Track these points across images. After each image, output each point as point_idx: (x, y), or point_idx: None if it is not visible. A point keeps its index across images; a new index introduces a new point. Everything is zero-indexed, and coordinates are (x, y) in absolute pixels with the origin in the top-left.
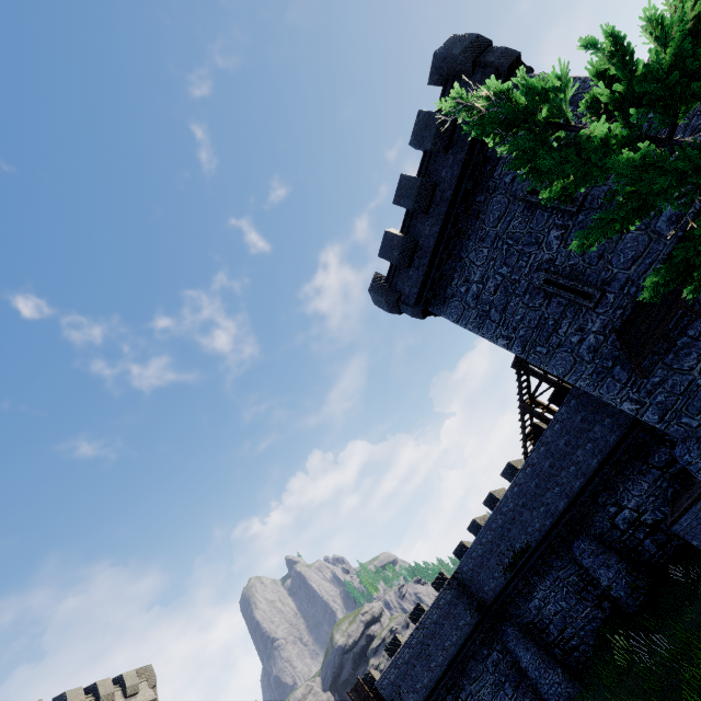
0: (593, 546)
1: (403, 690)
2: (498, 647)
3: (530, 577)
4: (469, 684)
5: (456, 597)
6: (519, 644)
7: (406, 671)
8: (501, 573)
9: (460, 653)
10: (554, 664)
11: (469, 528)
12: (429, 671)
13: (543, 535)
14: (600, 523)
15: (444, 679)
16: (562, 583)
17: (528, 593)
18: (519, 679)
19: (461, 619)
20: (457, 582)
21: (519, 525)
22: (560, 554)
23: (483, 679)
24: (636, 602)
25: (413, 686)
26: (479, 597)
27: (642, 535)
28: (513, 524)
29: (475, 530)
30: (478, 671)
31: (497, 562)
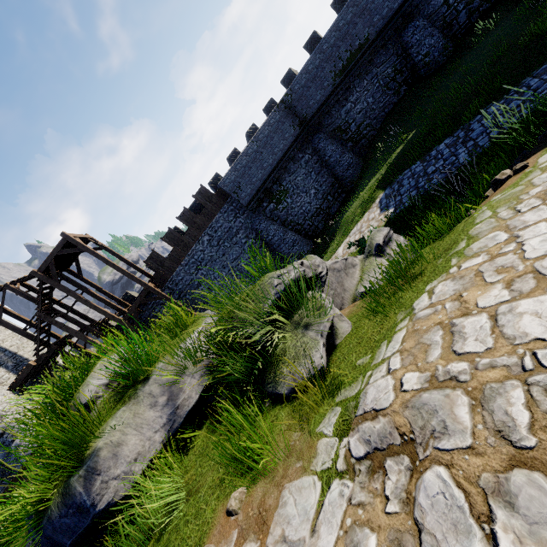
0: (425, 22)
1: (242, 185)
2: (309, 152)
3: (352, 82)
4: (288, 176)
5: (283, 117)
6: (328, 142)
7: (245, 172)
8: (331, 81)
9: (285, 156)
10: (348, 150)
11: (283, 80)
12: (263, 170)
13: (387, 21)
14: (436, 0)
15: (273, 174)
16: (377, 79)
17: (345, 99)
18: (321, 169)
19: (287, 132)
20: (285, 105)
21: (368, 15)
22: (388, 47)
23: (298, 172)
24: (444, 58)
25: (250, 181)
26: (302, 114)
27: (463, 6)
28: (362, 16)
29: (289, 81)
30: (295, 168)
31: (331, 69)
